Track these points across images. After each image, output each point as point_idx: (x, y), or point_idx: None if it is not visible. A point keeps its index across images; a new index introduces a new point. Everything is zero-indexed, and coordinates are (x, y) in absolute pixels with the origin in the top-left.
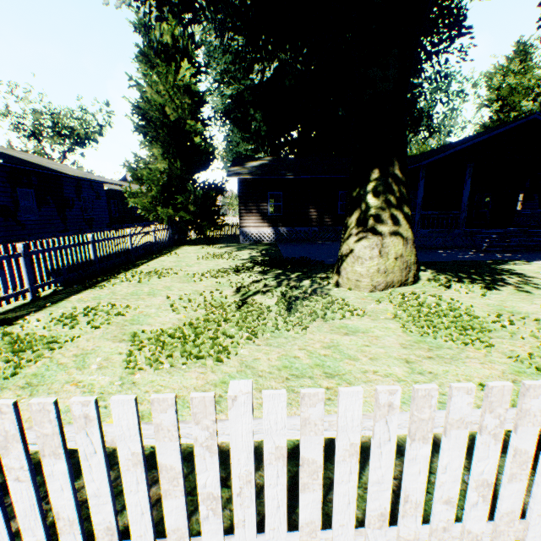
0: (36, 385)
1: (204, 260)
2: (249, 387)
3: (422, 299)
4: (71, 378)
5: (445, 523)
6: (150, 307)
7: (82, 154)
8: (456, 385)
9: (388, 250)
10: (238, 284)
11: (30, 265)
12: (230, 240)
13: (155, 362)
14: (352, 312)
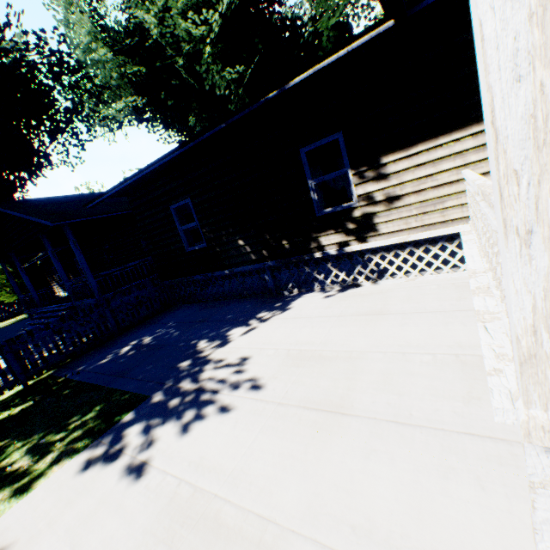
0: None
1: None
2: None
3: None
4: None
5: None
6: None
7: None
8: None
9: None
10: None
11: None
12: None
13: None
14: None
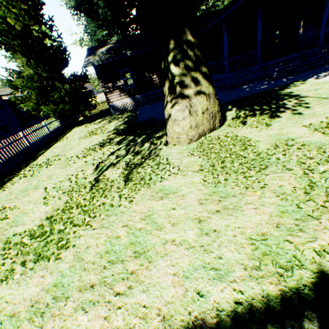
0: None
1: (83, 140)
2: None
3: (223, 144)
4: None
5: None
6: (31, 203)
7: None
8: None
9: (196, 108)
10: (99, 160)
11: None
12: (107, 113)
13: (11, 272)
14: (170, 172)
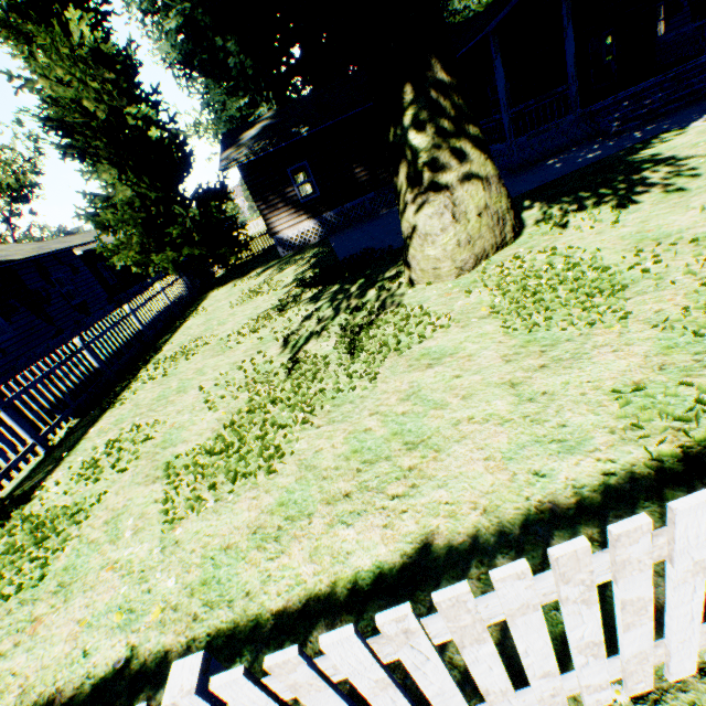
0: (69, 583)
1: (239, 307)
2: (195, 674)
3: (527, 265)
4: (106, 560)
5: (551, 691)
6: (183, 412)
7: (31, 212)
8: (498, 573)
9: (465, 208)
10: (285, 331)
11: (17, 417)
12: (268, 257)
13: (196, 501)
14: (434, 325)
